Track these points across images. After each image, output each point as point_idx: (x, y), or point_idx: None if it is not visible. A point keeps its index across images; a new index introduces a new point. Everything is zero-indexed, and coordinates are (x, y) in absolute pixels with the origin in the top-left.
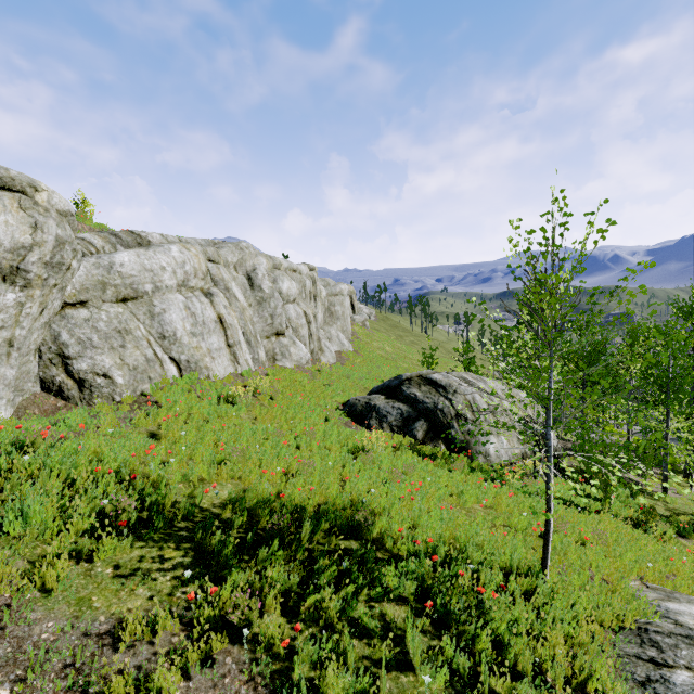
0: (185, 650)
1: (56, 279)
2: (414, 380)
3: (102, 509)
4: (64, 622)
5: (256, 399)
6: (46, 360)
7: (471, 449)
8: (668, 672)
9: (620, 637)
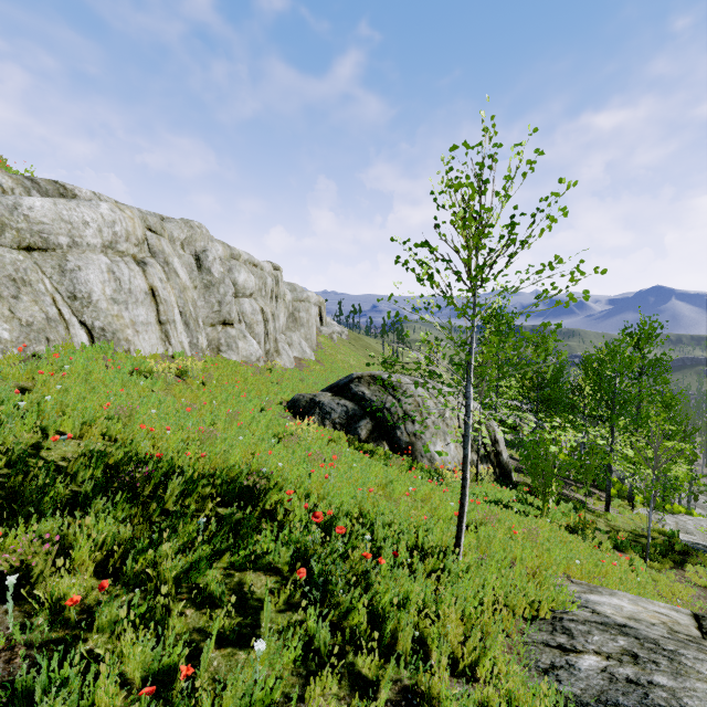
0: None
1: None
2: (365, 378)
3: None
4: None
5: (183, 382)
6: None
7: (415, 451)
8: (575, 658)
9: (532, 626)
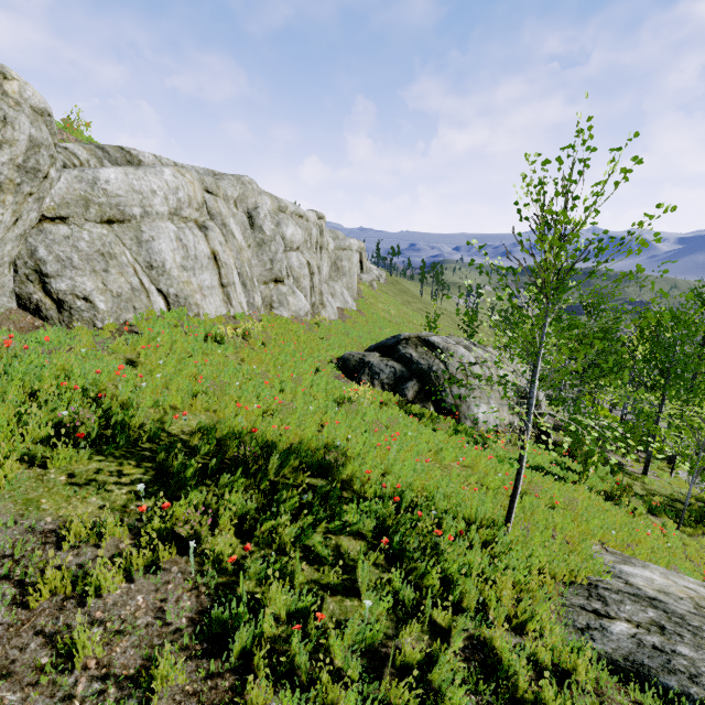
0: (131, 555)
1: (32, 187)
2: (412, 340)
3: (62, 421)
4: (8, 518)
5: (247, 343)
6: (21, 275)
7: (459, 413)
8: (608, 623)
9: (570, 590)
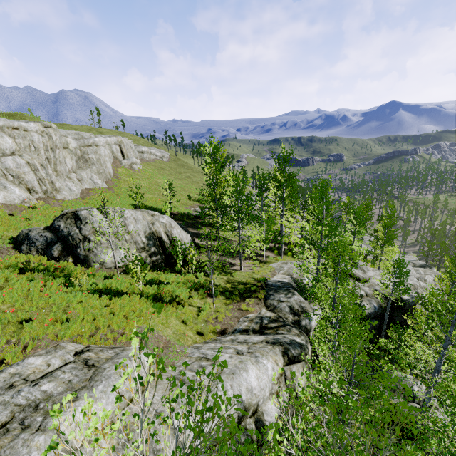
0: None
1: None
2: (67, 215)
3: None
4: None
5: None
6: None
7: (89, 260)
8: None
9: None
